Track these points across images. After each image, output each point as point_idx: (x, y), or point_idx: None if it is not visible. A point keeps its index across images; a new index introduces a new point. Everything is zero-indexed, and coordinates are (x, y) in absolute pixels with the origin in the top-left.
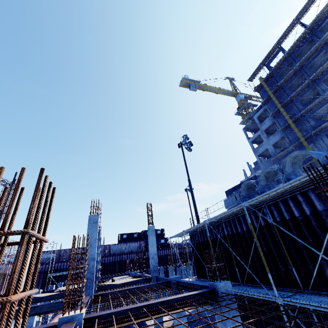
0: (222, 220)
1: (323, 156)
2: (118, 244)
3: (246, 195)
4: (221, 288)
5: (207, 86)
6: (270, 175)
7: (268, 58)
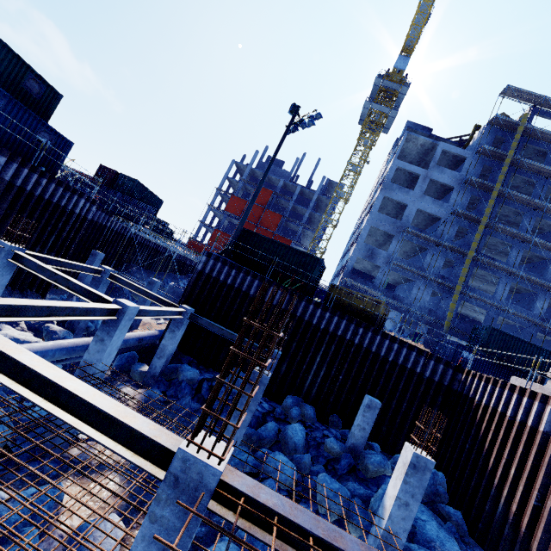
0: None
1: None
2: None
3: None
4: None
5: None
6: None
7: None
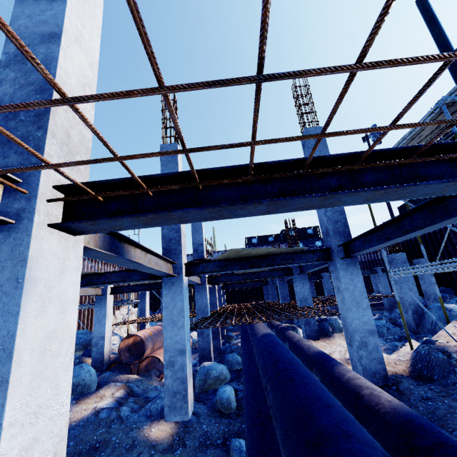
0: None
1: None
2: None
3: None
4: None
5: None
6: None
7: None
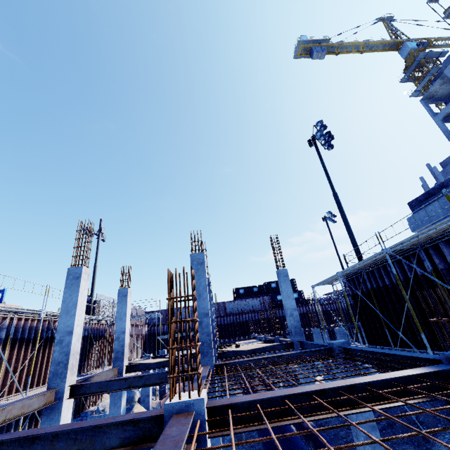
0: (419, 246)
1: None
2: (234, 301)
3: None
4: None
5: (342, 44)
6: None
7: None
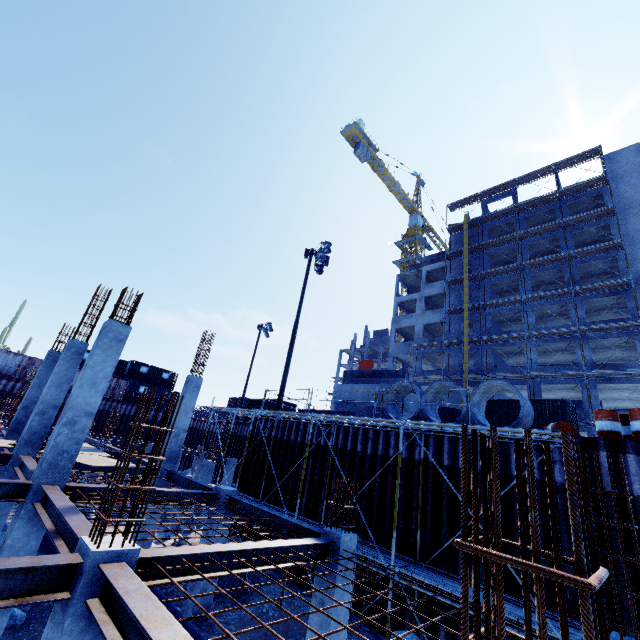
0: (336, 422)
1: (528, 404)
2: None
3: (391, 400)
4: (344, 543)
5: (383, 167)
6: (443, 390)
7: (493, 193)
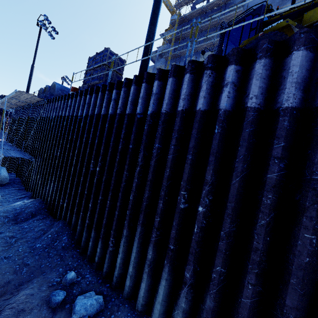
0: (21, 107)
1: (63, 92)
2: None
3: None
4: None
5: None
6: None
7: None
